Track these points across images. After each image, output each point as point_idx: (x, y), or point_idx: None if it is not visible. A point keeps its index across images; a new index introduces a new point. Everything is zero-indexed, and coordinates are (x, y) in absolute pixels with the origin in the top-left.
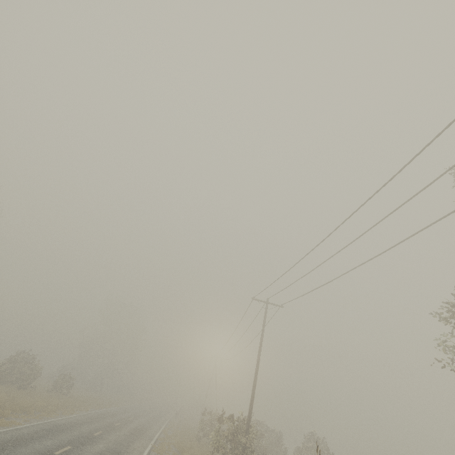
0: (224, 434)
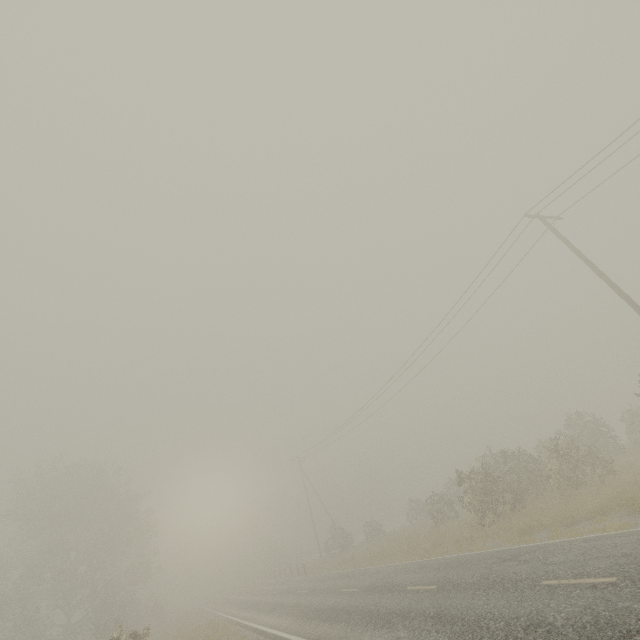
0: None
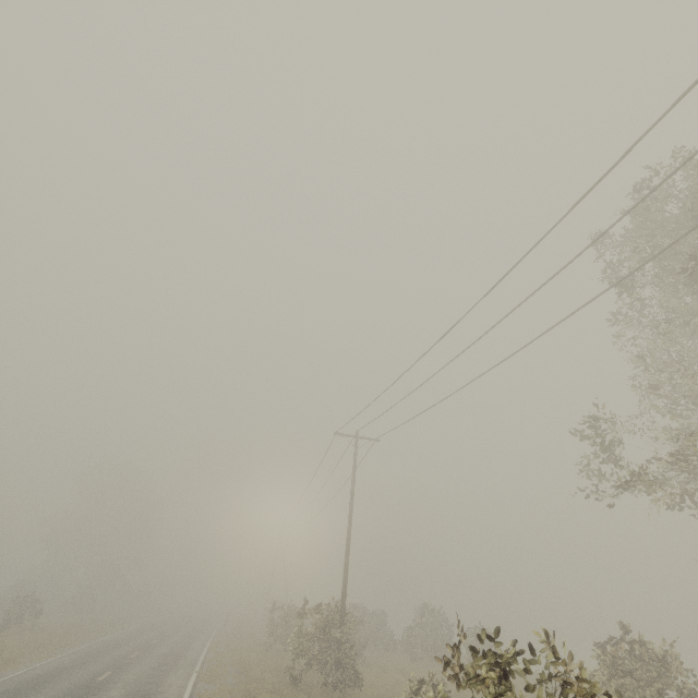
0: (309, 633)
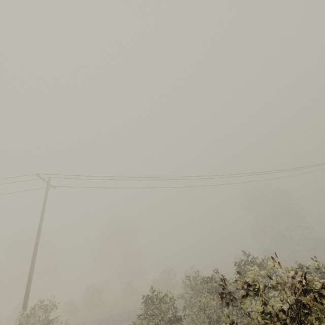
0: None
